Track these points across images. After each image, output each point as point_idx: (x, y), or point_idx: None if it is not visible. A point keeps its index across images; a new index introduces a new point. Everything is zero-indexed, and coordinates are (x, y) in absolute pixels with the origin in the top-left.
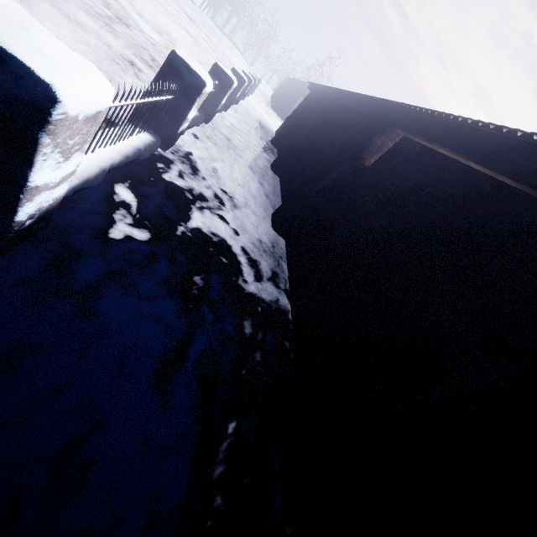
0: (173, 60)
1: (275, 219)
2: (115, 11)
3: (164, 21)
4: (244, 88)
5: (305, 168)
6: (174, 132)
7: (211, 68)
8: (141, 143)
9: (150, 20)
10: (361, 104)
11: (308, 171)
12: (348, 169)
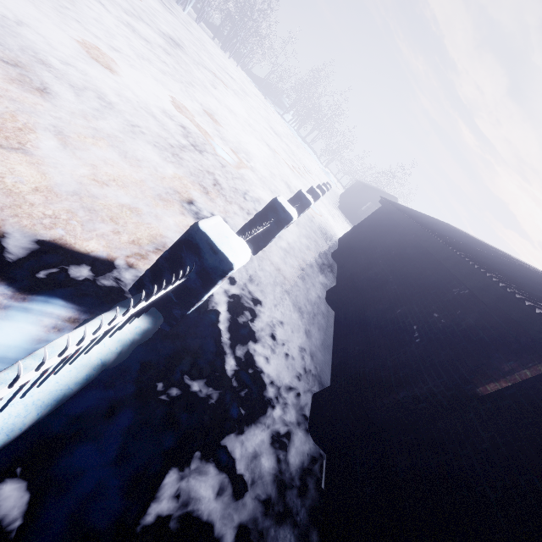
0: (193, 235)
1: (316, 417)
2: (194, 138)
3: (248, 139)
4: None
5: (369, 319)
6: (183, 312)
7: (269, 202)
8: (116, 345)
9: (232, 141)
10: (457, 265)
11: (372, 328)
12: (444, 391)
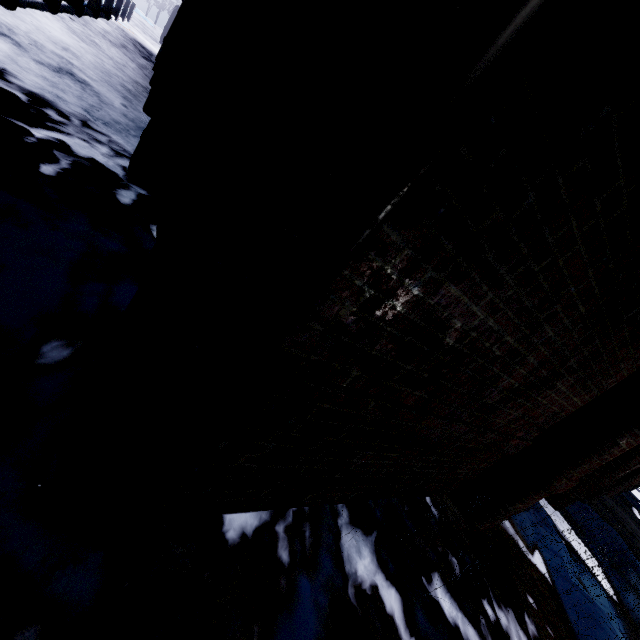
0: None
1: (151, 80)
2: None
3: None
4: (111, 1)
5: None
6: None
7: None
8: None
9: None
10: None
11: None
12: None
